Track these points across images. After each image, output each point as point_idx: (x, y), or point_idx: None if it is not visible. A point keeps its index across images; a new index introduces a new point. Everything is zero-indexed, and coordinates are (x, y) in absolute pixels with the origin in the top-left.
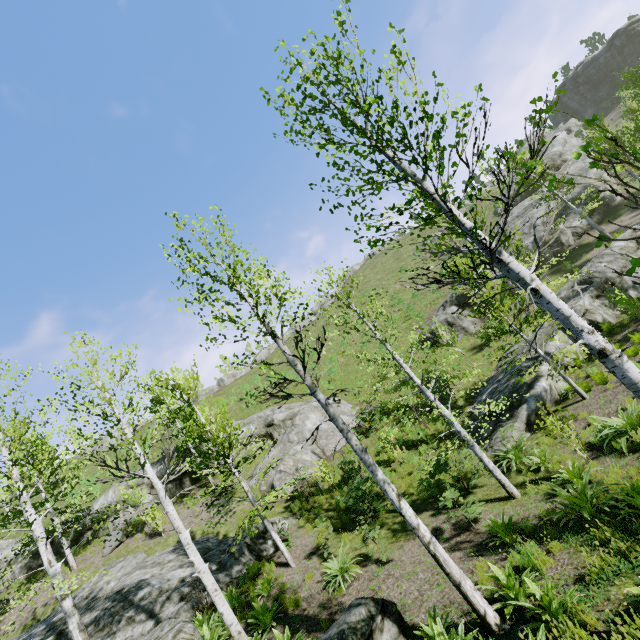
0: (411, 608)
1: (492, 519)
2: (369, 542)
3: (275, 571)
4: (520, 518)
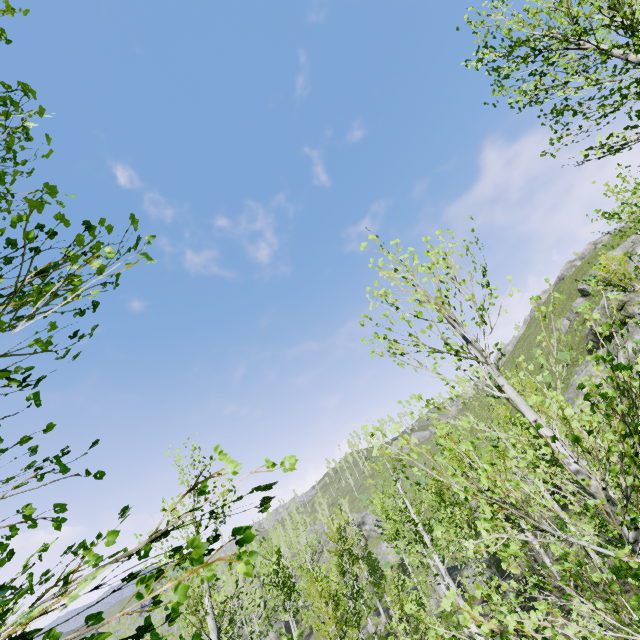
0: None
1: None
2: None
3: None
4: None
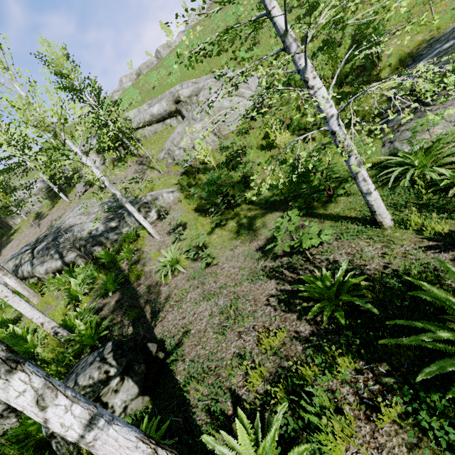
0: (188, 343)
1: (322, 275)
2: (215, 232)
3: (146, 238)
4: (371, 265)
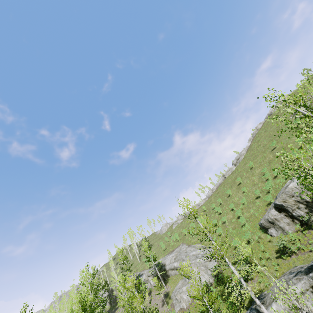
0: None
1: None
2: None
3: None
4: None
